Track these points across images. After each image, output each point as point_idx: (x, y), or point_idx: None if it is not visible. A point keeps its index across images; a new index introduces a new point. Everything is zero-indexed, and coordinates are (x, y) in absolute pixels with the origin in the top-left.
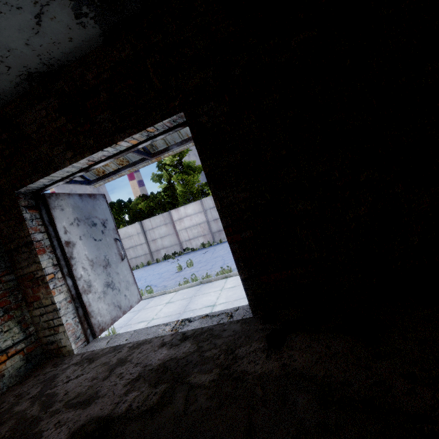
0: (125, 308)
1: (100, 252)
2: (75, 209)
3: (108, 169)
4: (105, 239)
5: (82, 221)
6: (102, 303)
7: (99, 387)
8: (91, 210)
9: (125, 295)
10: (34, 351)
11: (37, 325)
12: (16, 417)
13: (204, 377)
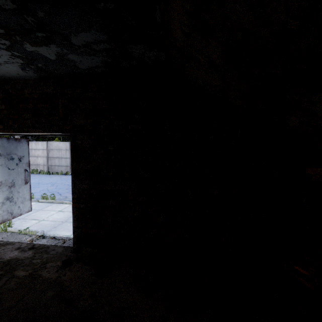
0: (15, 214)
1: (10, 177)
2: (1, 147)
3: None
4: (18, 169)
5: (3, 156)
6: None
7: None
8: (13, 149)
9: (19, 206)
10: None
11: None
12: None
13: (22, 273)
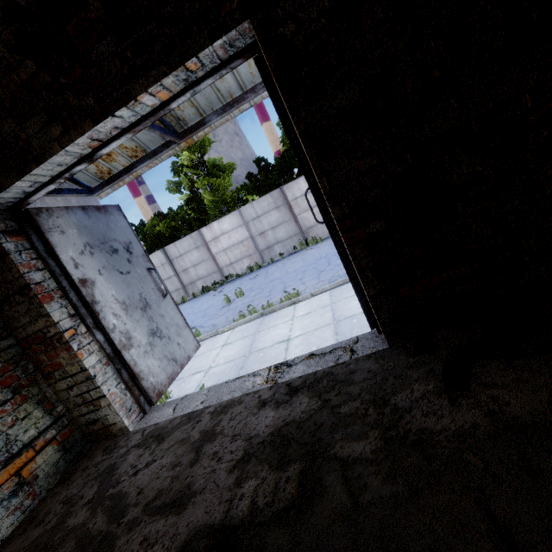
0: (181, 360)
1: (132, 289)
2: (82, 230)
3: (115, 166)
4: (135, 270)
5: (96, 248)
6: (151, 359)
7: (188, 478)
8: (105, 231)
9: (178, 343)
10: (71, 437)
11: (66, 402)
12: (75, 536)
13: (358, 446)
